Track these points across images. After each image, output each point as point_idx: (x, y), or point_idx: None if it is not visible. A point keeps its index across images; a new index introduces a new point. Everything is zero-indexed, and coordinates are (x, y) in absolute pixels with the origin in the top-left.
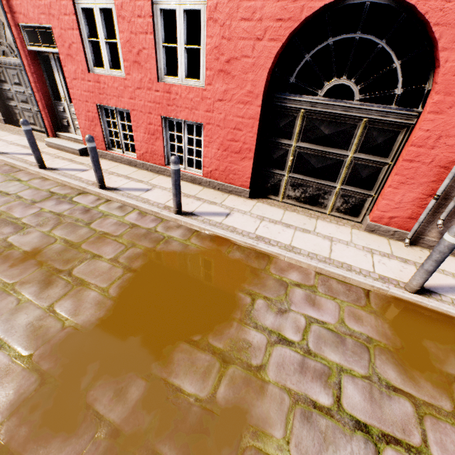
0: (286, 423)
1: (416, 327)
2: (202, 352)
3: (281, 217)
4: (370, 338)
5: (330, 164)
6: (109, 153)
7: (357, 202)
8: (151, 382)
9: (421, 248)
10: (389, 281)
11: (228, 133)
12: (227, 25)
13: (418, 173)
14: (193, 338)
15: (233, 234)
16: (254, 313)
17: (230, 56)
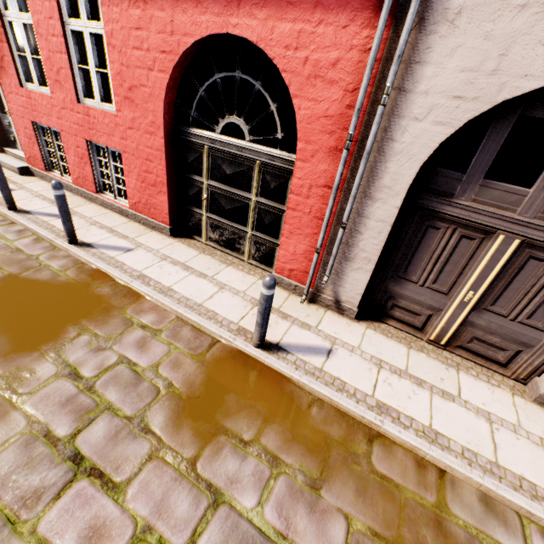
0: (2, 445)
1: (235, 380)
2: None
3: (189, 259)
4: (171, 384)
5: (238, 206)
6: (49, 174)
7: (267, 250)
8: None
9: (319, 307)
10: (244, 334)
11: (143, 163)
12: (124, 53)
13: (302, 224)
14: None
15: (113, 270)
16: (67, 347)
17: (131, 84)
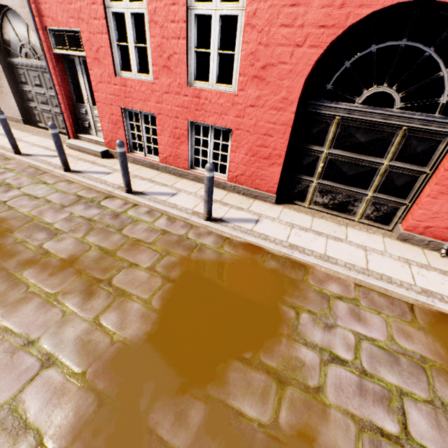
0: None
1: None
2: (256, 372)
3: (311, 224)
4: (423, 358)
5: (363, 172)
6: (131, 155)
7: (389, 210)
8: (210, 405)
9: None
10: (432, 295)
11: (258, 138)
12: (265, 31)
13: None
14: (244, 356)
15: (266, 243)
16: (301, 329)
17: (266, 62)
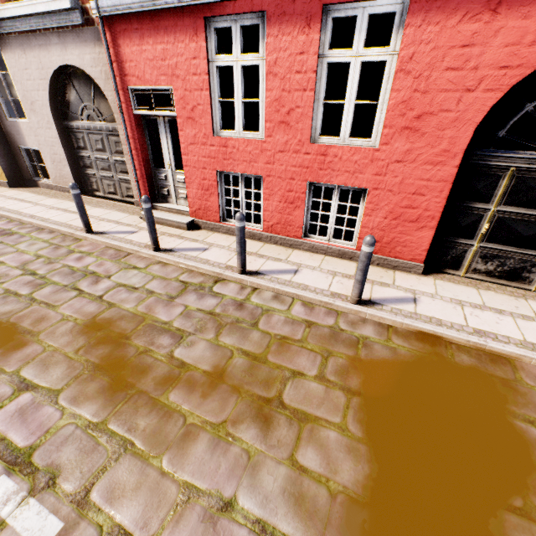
0: None
1: None
2: None
3: (480, 299)
4: None
5: None
6: (224, 225)
7: None
8: None
9: None
10: None
11: (403, 198)
12: (423, 77)
13: None
14: (513, 504)
15: (446, 330)
16: None
17: (422, 111)
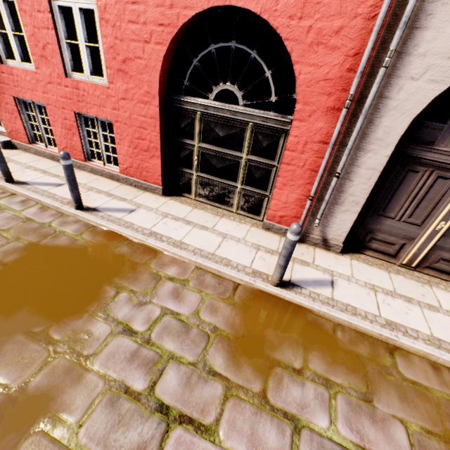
0: (89, 408)
1: (266, 317)
2: (36, 343)
3: (187, 214)
4: (216, 328)
5: (229, 165)
6: (33, 146)
7: (256, 201)
8: None
9: (308, 245)
10: (259, 276)
11: (135, 131)
12: (118, 27)
13: (295, 176)
14: (33, 330)
15: (126, 230)
16: (112, 306)
17: (125, 56)
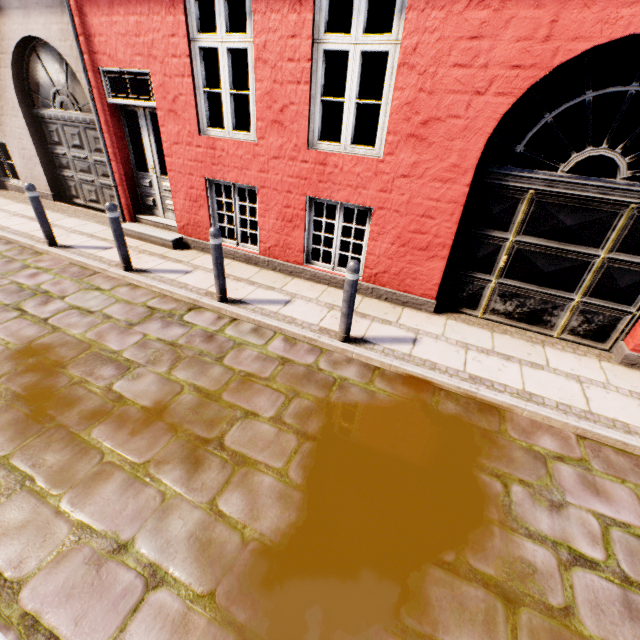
0: None
1: None
2: (467, 585)
3: (491, 343)
4: None
5: (567, 267)
6: None
7: (606, 321)
8: None
9: None
10: None
11: (411, 221)
12: (429, 74)
13: None
14: (444, 558)
15: (437, 374)
16: (517, 510)
17: (429, 116)
